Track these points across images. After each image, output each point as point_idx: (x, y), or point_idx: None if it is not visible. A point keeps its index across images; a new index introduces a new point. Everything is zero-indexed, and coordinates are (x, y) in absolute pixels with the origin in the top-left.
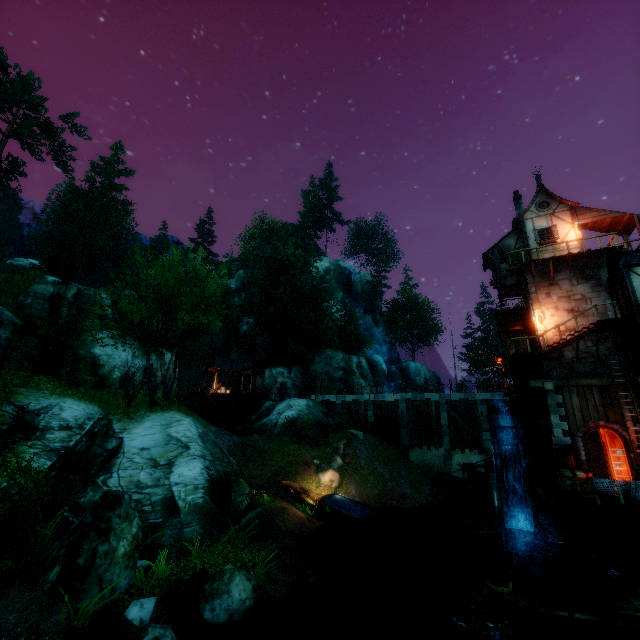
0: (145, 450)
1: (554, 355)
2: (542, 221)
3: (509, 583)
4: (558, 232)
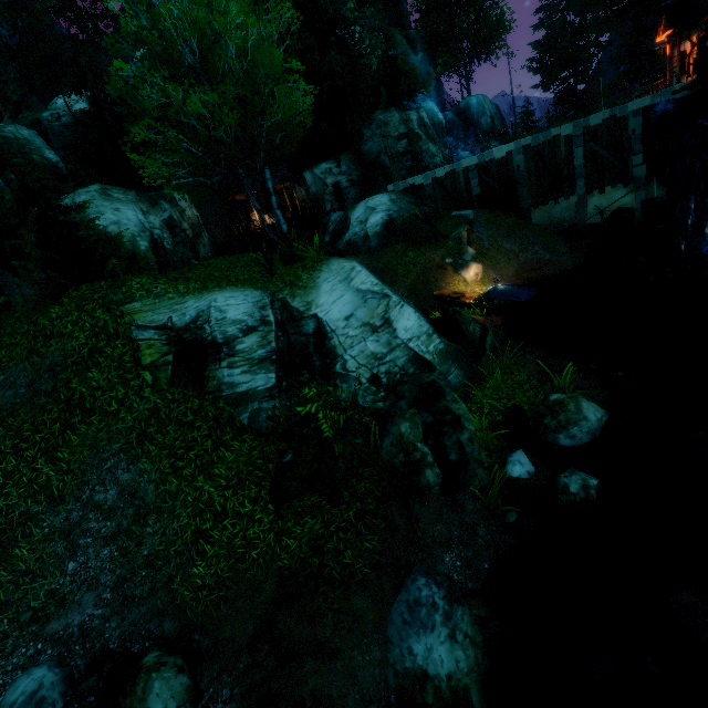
0: (350, 318)
1: None
2: None
3: None
4: None
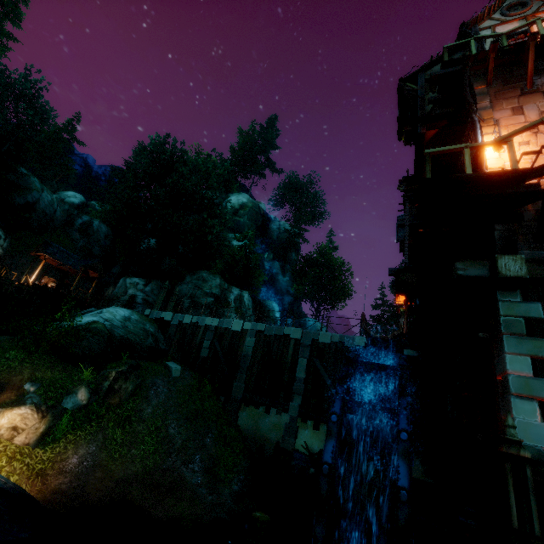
0: None
1: (537, 185)
2: (511, 27)
3: None
4: None
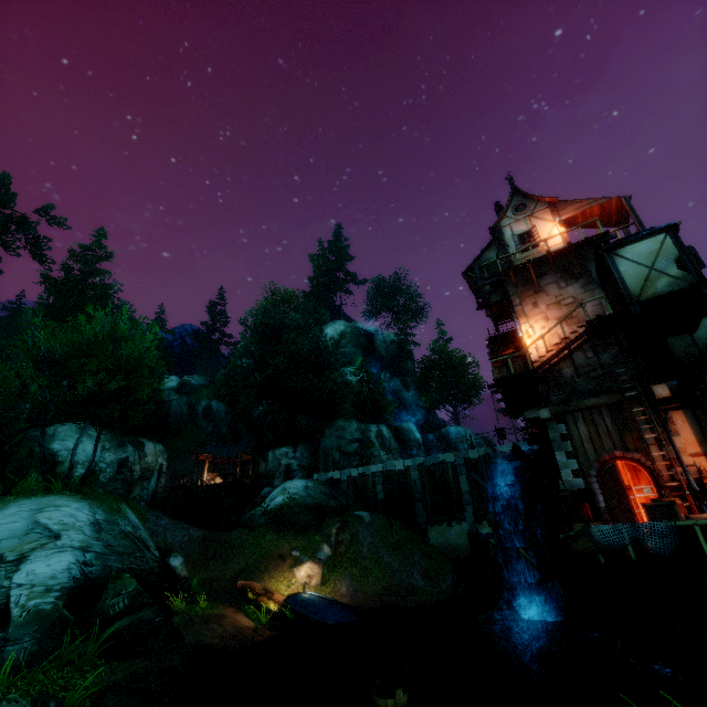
0: None
1: (543, 373)
2: (521, 225)
3: (397, 691)
4: (540, 233)
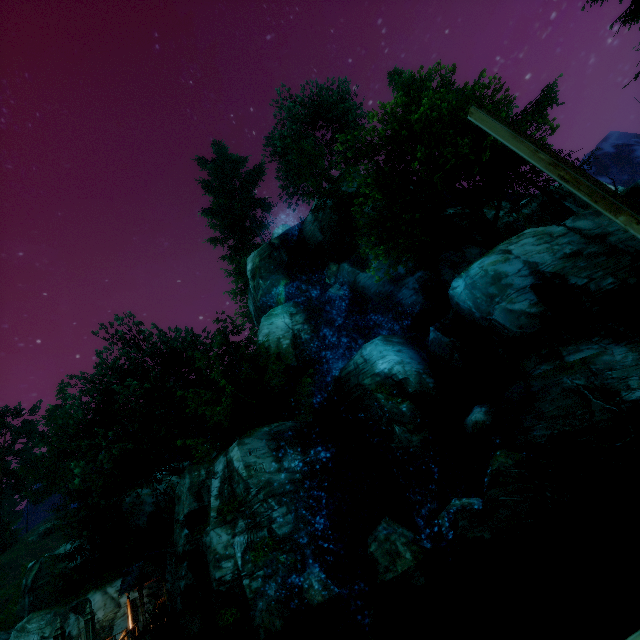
0: None
1: None
2: None
3: None
4: None
